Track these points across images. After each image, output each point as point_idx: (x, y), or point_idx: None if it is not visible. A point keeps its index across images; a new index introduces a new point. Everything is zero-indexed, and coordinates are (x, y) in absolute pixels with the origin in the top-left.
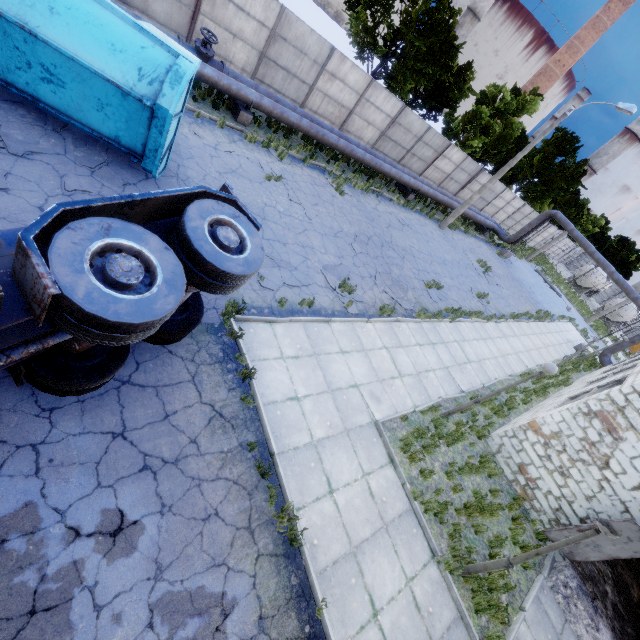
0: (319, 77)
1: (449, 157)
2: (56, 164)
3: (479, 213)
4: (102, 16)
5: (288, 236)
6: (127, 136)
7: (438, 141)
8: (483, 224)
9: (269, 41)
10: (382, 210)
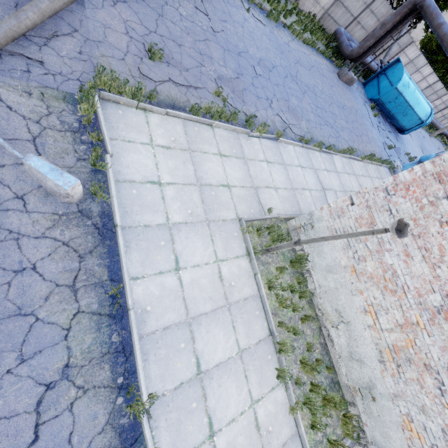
0: (414, 73)
1: (442, 98)
2: (392, 134)
3: (442, 126)
4: (424, 102)
5: (414, 149)
6: (408, 126)
7: (442, 93)
8: (442, 132)
9: (407, 64)
10: (418, 131)
